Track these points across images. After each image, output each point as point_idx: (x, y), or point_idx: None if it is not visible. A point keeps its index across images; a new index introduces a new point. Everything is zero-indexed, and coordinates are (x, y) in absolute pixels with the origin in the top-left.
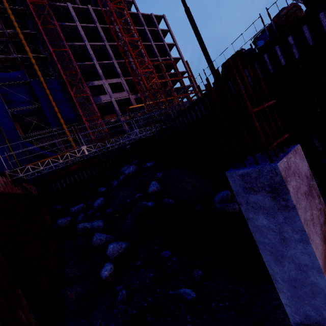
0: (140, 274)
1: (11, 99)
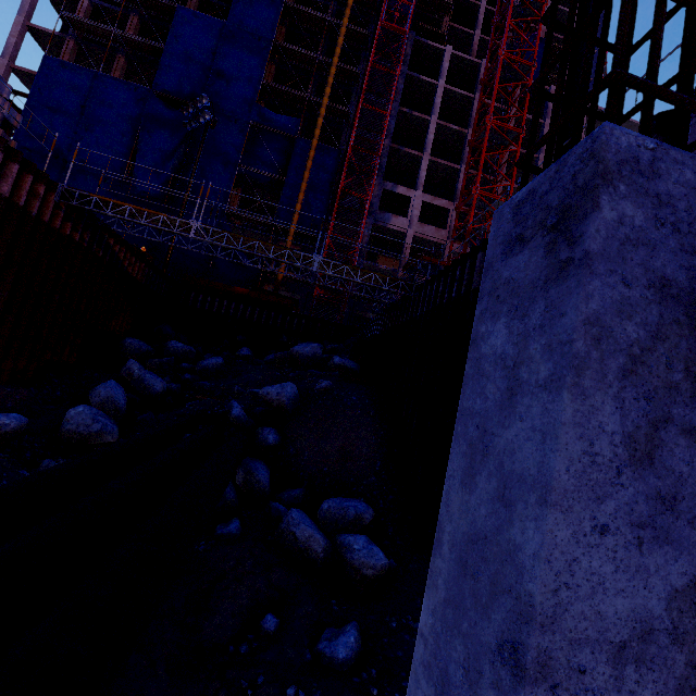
0: None
1: (256, 153)
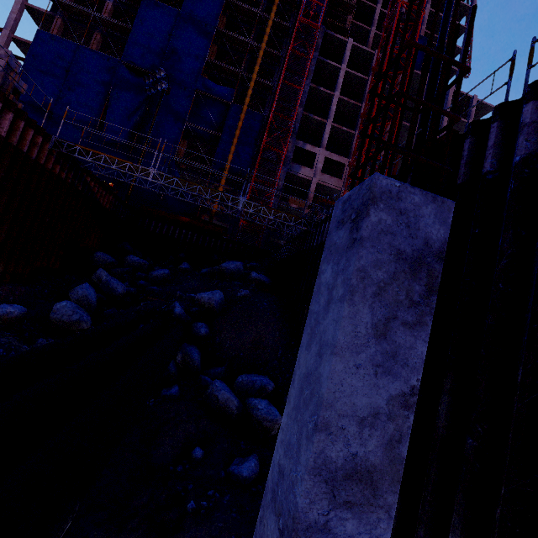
0: (4, 342)
1: (199, 113)
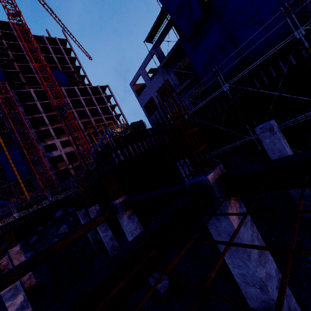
0: None
1: None
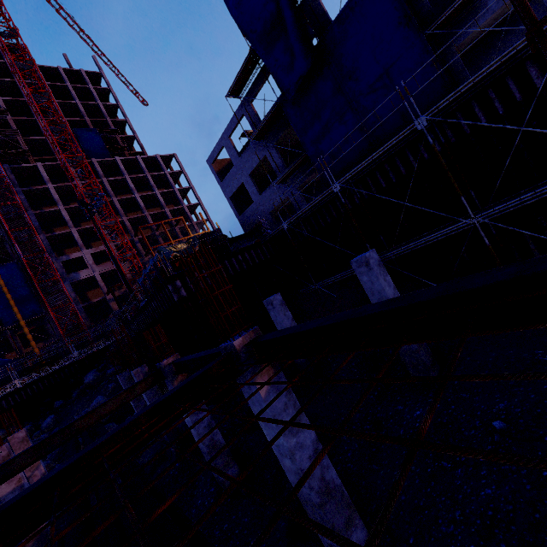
0: None
1: None
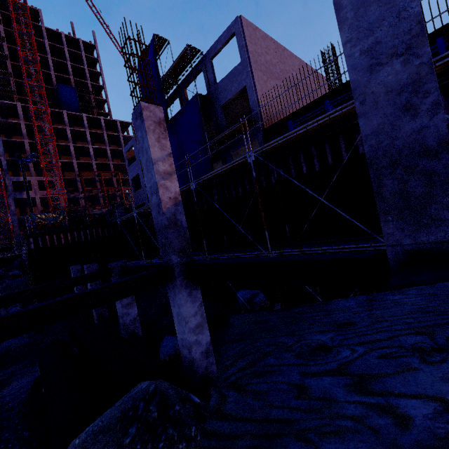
0: None
1: None
